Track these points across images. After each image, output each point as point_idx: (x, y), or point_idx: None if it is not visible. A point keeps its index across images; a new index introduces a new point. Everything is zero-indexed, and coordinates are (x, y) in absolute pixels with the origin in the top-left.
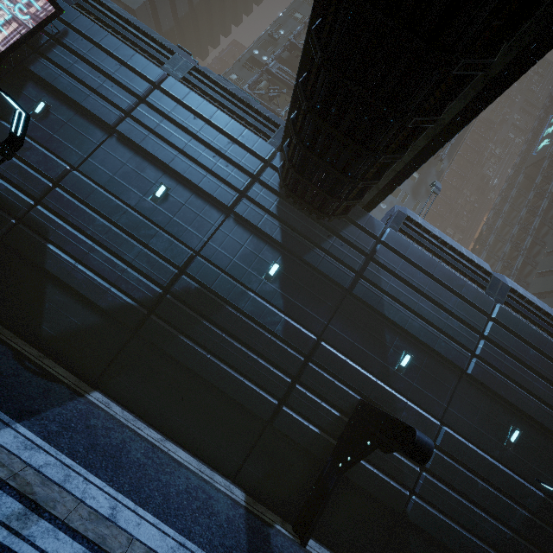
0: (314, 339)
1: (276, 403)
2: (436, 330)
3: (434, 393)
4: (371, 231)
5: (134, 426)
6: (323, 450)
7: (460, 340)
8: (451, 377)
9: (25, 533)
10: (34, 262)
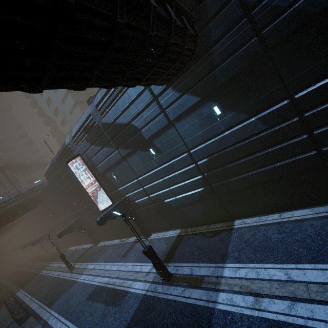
0: (287, 102)
1: (314, 153)
2: None
3: None
4: (223, 1)
5: (262, 222)
6: None
7: None
8: None
9: (262, 308)
10: (170, 208)
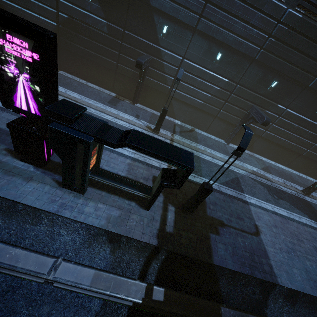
0: (121, 30)
1: (115, 63)
2: (181, 6)
3: (180, 44)
4: None
5: (75, 79)
6: (136, 77)
7: (193, 8)
8: (189, 33)
9: None
10: None
